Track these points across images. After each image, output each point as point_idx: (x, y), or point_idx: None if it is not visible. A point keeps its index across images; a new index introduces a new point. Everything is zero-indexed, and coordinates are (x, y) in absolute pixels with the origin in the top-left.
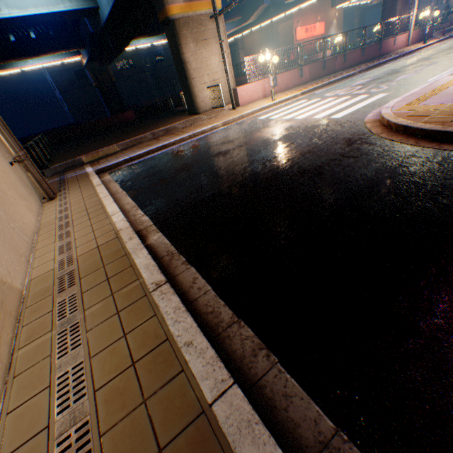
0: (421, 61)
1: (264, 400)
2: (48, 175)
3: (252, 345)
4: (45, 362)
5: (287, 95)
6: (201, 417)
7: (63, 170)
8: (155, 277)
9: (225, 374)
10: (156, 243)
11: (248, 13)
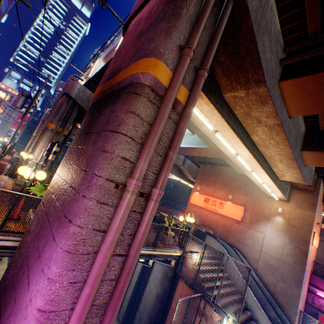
0: None
1: None
2: None
3: None
4: None
5: None
6: None
7: None
8: None
9: None
10: None
11: None
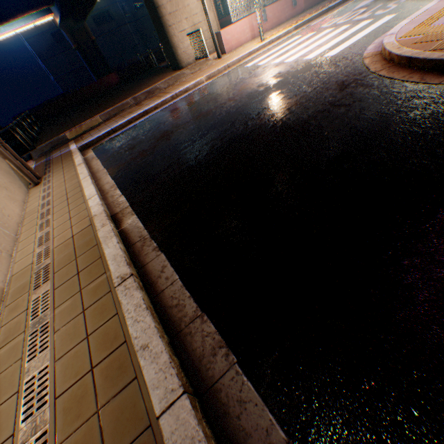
0: None
1: (218, 406)
2: (35, 157)
3: (212, 342)
4: (17, 366)
5: (279, 32)
6: (148, 431)
7: (49, 150)
8: (121, 270)
9: (176, 383)
10: (130, 227)
11: None
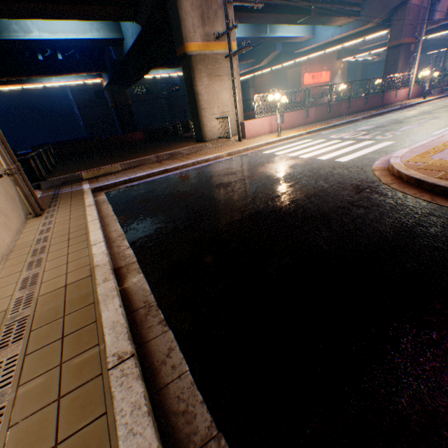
0: (423, 115)
1: None
2: (44, 187)
3: None
4: None
5: (293, 132)
6: None
7: (60, 183)
8: (119, 345)
9: None
10: (134, 287)
11: (260, 57)
